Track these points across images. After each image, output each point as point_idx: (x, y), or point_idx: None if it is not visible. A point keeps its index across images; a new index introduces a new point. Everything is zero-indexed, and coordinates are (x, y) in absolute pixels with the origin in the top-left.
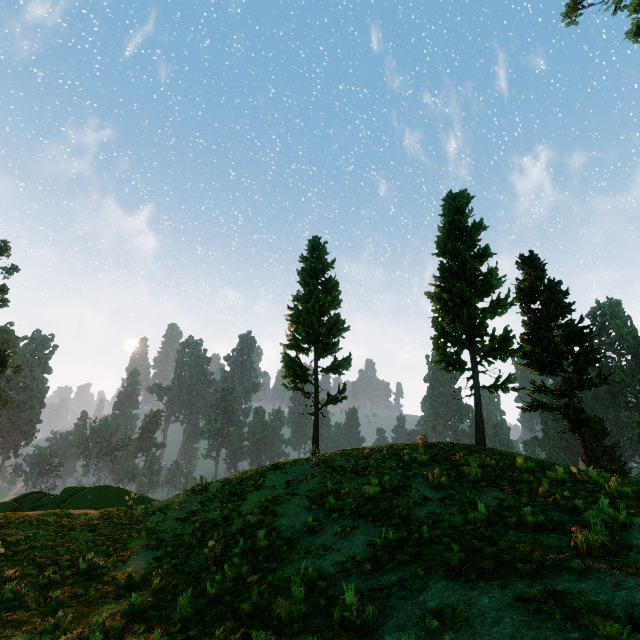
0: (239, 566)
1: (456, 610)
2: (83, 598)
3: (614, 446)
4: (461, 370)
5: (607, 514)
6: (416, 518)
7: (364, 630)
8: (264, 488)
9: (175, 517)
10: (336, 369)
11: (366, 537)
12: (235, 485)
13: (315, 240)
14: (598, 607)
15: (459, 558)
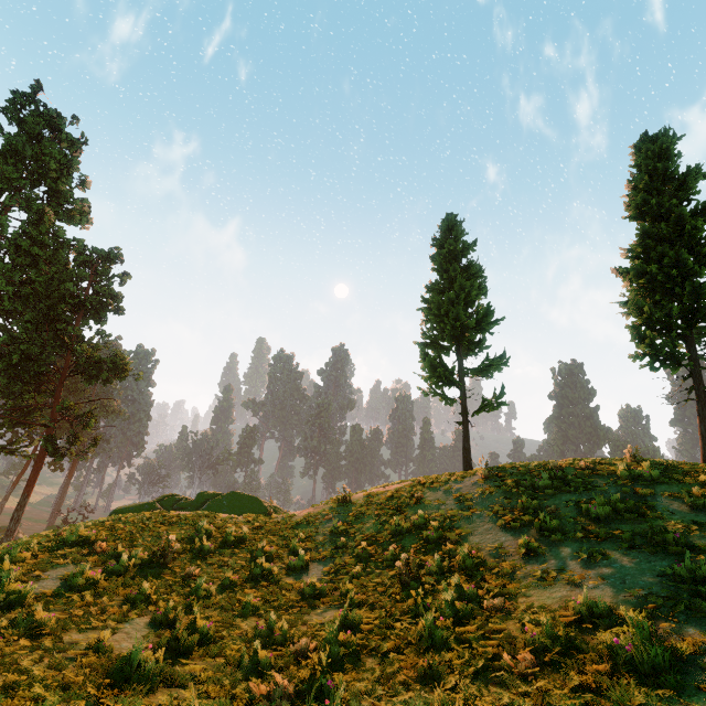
0: (460, 586)
1: None
2: (274, 604)
3: None
4: (674, 367)
5: None
6: (705, 546)
7: None
8: (427, 502)
9: (326, 528)
10: (487, 370)
11: (636, 565)
12: (385, 498)
13: (451, 218)
14: None
15: None
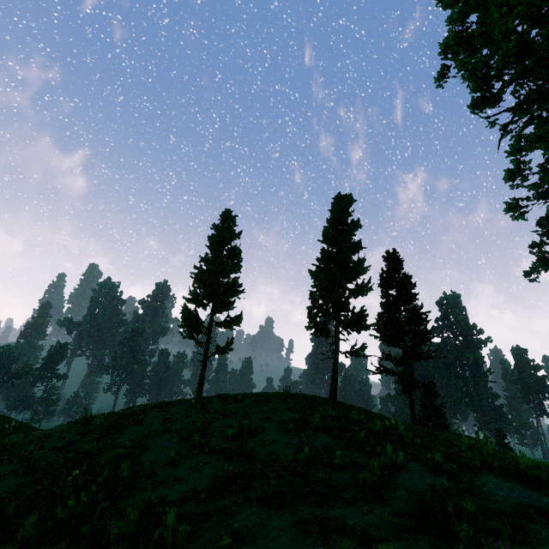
0: (95, 493)
1: (250, 530)
2: None
3: (441, 405)
4: (327, 336)
5: (390, 458)
6: (259, 456)
7: (175, 547)
8: (143, 424)
9: (52, 446)
10: (228, 324)
11: (214, 470)
12: (117, 419)
13: (227, 212)
14: (347, 527)
15: (273, 489)
